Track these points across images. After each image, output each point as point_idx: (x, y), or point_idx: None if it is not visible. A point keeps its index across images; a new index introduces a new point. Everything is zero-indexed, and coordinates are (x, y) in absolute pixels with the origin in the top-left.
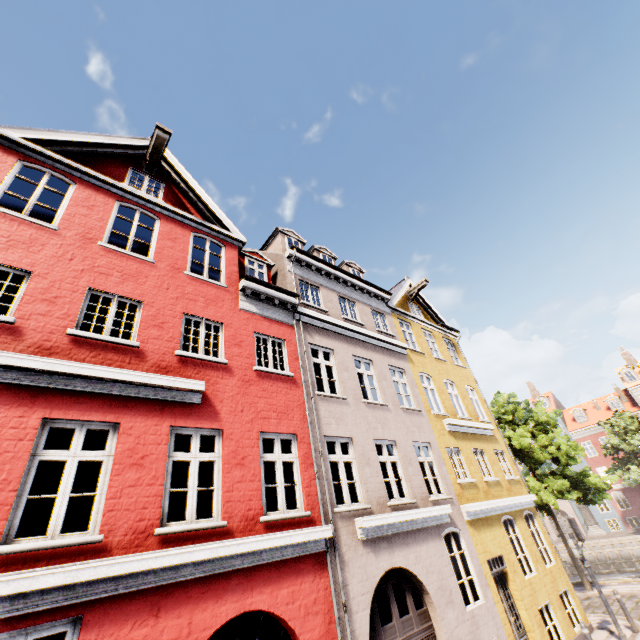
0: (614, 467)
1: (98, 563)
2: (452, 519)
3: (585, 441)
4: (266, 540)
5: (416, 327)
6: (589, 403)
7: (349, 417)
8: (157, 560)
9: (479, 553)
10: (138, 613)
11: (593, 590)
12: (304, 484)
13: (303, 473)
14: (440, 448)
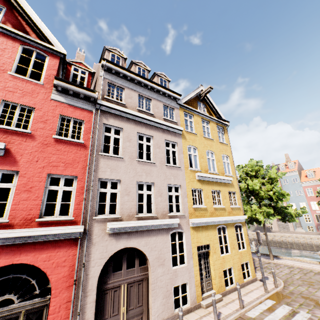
0: (319, 203)
1: None
2: (180, 225)
3: (309, 188)
4: (32, 231)
5: (197, 118)
6: (319, 168)
7: (122, 168)
8: None
9: (193, 243)
10: None
11: (274, 260)
12: (75, 203)
13: (76, 197)
14: (187, 188)
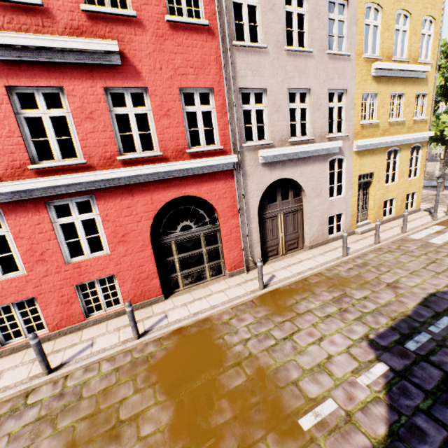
0: None
1: (87, 174)
2: (341, 150)
3: None
4: (189, 164)
5: None
6: None
7: (266, 68)
8: (121, 173)
9: (354, 171)
10: (122, 195)
11: (443, 191)
12: (219, 128)
13: (218, 120)
14: (355, 94)
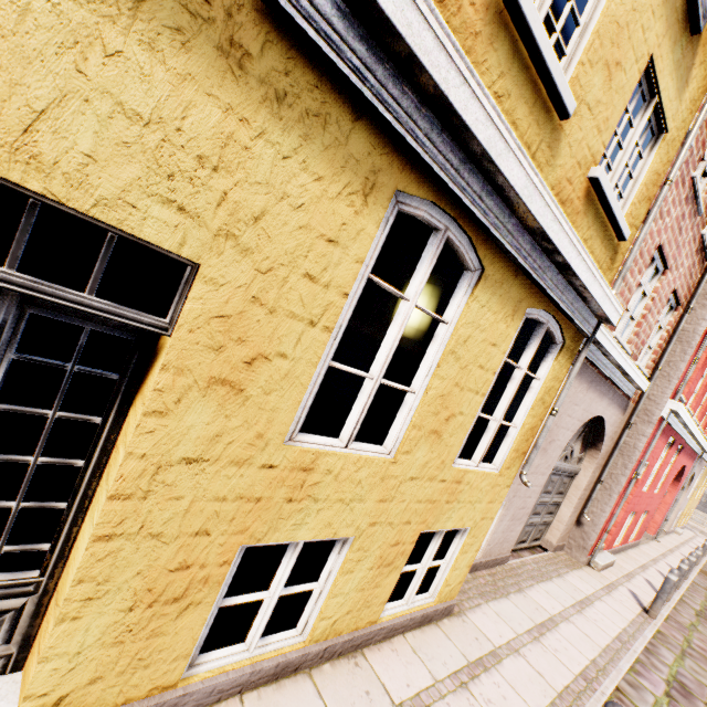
0: None
1: (701, 436)
2: None
3: None
4: (706, 446)
5: None
6: None
7: None
8: (701, 441)
9: (699, 481)
10: (684, 452)
11: None
12: None
13: None
14: None
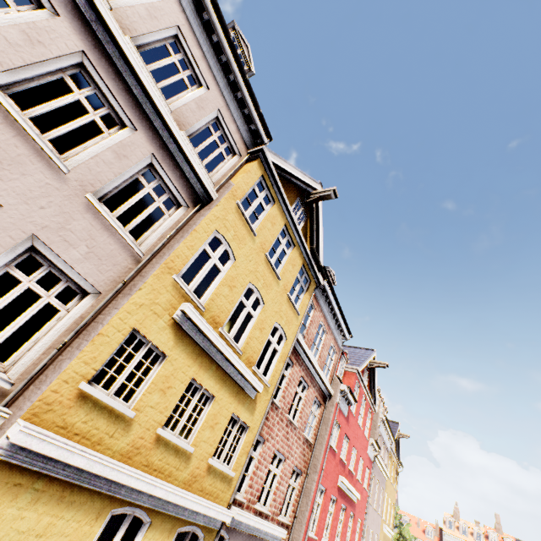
0: None
1: None
2: None
3: None
4: None
5: (392, 460)
6: (415, 518)
7: (370, 515)
8: None
9: None
10: None
11: None
12: None
13: (359, 539)
14: (379, 539)
